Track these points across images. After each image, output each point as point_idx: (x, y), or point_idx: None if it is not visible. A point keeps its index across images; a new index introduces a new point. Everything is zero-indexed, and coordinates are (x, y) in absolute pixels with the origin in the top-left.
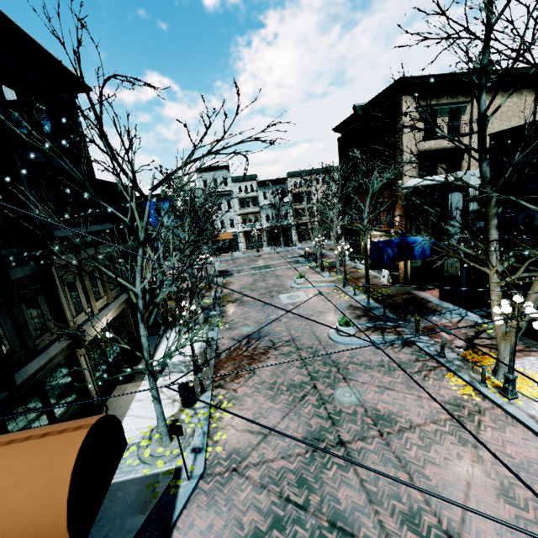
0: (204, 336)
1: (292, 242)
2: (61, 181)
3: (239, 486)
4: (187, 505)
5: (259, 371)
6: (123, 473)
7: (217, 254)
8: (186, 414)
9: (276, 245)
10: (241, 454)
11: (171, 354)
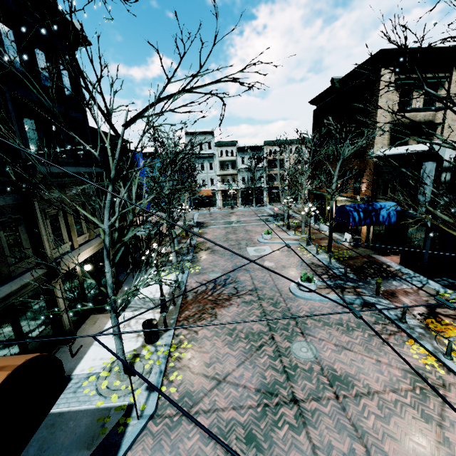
0: (175, 278)
1: (263, 203)
2: (53, 123)
3: (187, 433)
4: (132, 446)
5: (221, 315)
6: (78, 402)
7: (197, 208)
8: (147, 349)
9: (248, 205)
10: (193, 398)
11: (135, 292)
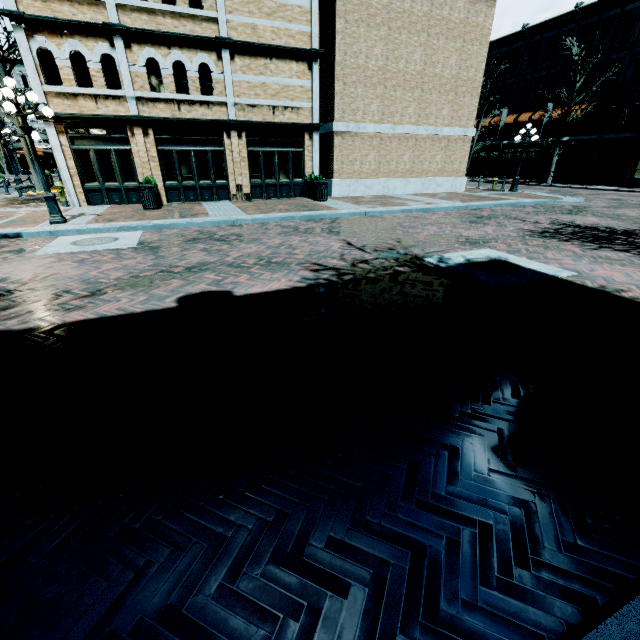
0: None
1: None
2: None
3: None
4: None
5: None
6: None
7: (29, 173)
8: None
9: None
10: None
11: None
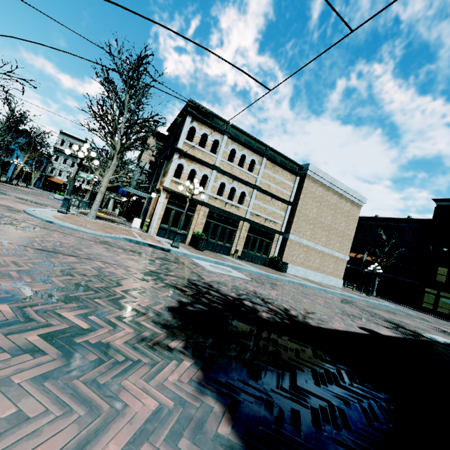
0: None
1: (106, 208)
2: None
3: None
4: None
5: None
6: None
7: (44, 190)
8: None
9: None
10: None
11: None
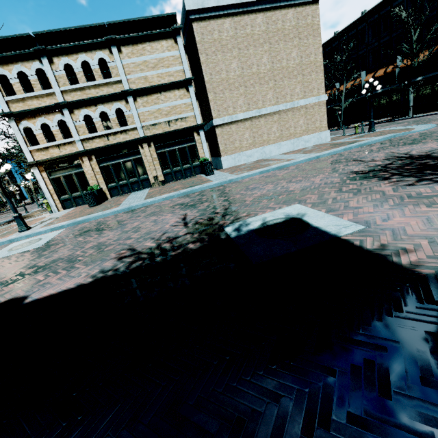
0: None
1: None
2: None
3: None
4: None
5: None
6: None
7: None
8: None
9: None
10: None
11: None
